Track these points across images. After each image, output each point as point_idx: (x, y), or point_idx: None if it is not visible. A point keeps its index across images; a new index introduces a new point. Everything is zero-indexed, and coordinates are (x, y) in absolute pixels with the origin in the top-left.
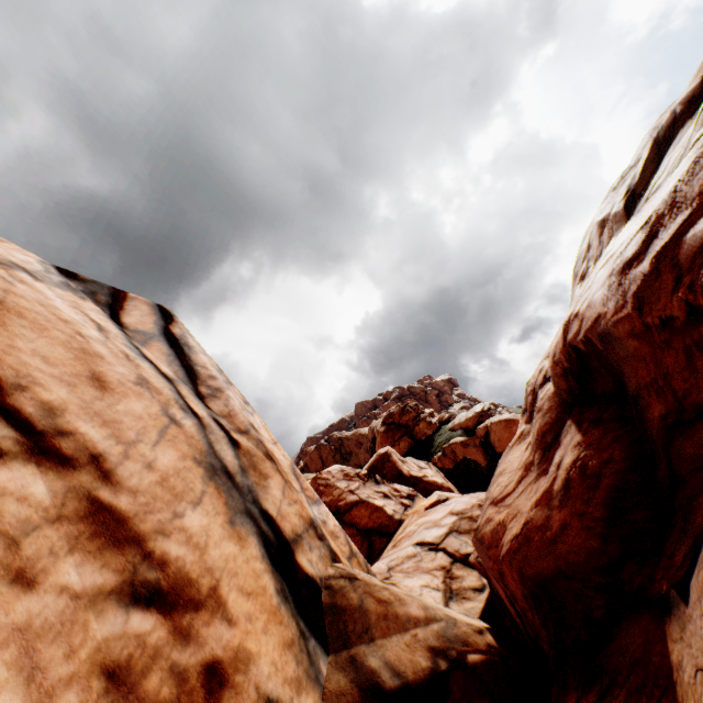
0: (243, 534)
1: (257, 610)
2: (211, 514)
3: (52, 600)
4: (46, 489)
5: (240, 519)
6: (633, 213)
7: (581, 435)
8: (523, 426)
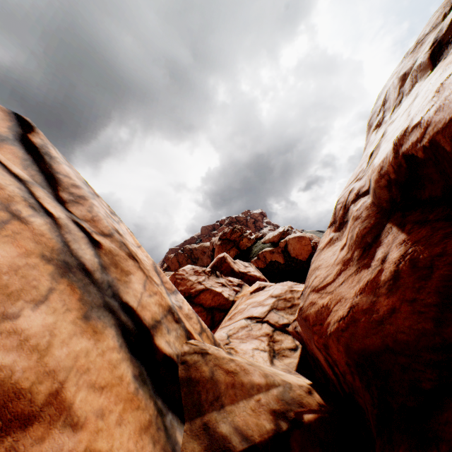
0: (99, 327)
1: (111, 402)
2: (59, 312)
3: None
4: None
5: (96, 313)
6: (439, 59)
7: (406, 234)
8: (332, 234)
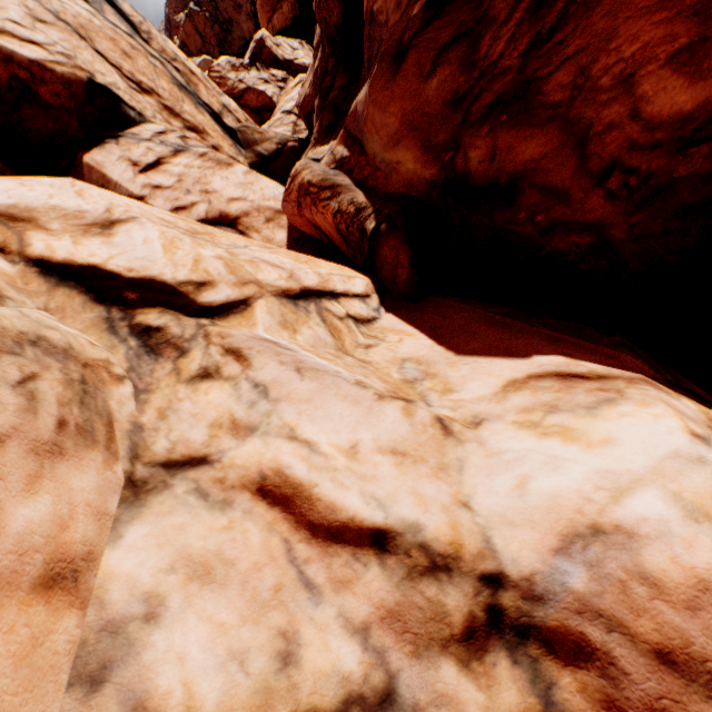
0: (203, 113)
1: (218, 136)
2: (190, 106)
3: (177, 129)
4: (154, 103)
5: (199, 107)
6: None
7: (321, 55)
8: None
